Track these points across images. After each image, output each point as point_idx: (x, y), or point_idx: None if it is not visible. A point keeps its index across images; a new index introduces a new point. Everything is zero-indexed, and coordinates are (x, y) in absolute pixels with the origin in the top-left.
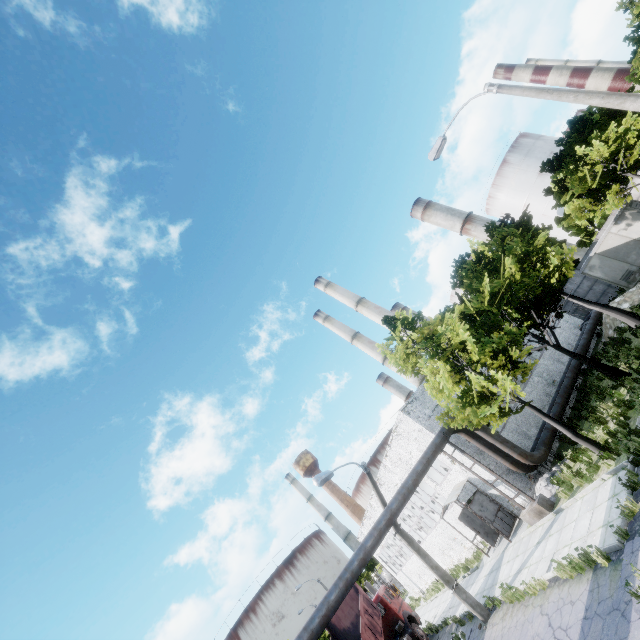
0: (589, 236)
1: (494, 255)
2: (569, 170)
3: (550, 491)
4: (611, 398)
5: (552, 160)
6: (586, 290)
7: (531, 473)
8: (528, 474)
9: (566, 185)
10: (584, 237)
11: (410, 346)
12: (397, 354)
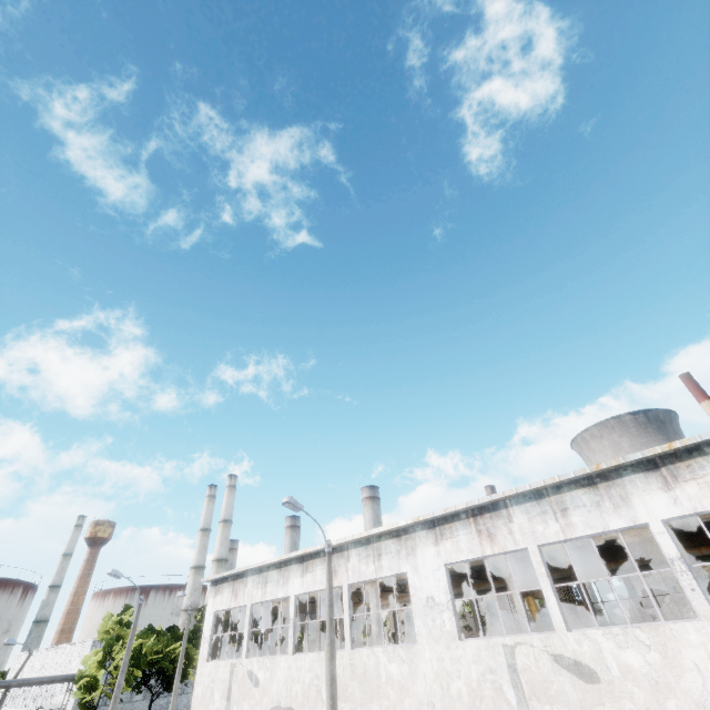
0: None
1: None
2: None
3: None
4: None
5: None
6: None
7: None
8: None
9: None
10: None
11: (117, 627)
12: (107, 625)
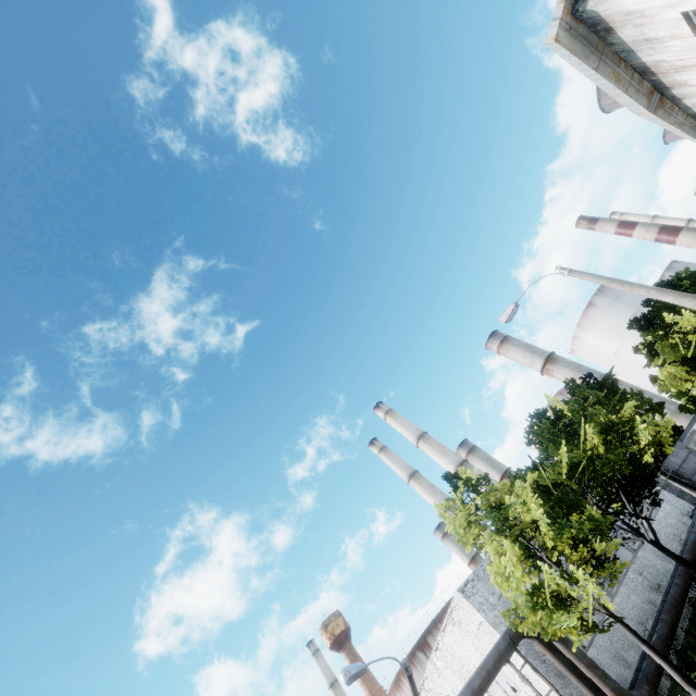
0: (693, 401)
1: (574, 417)
2: (658, 335)
3: None
4: None
5: (640, 319)
6: (694, 467)
7: None
8: None
9: (656, 349)
10: (686, 402)
11: (473, 511)
12: (457, 519)
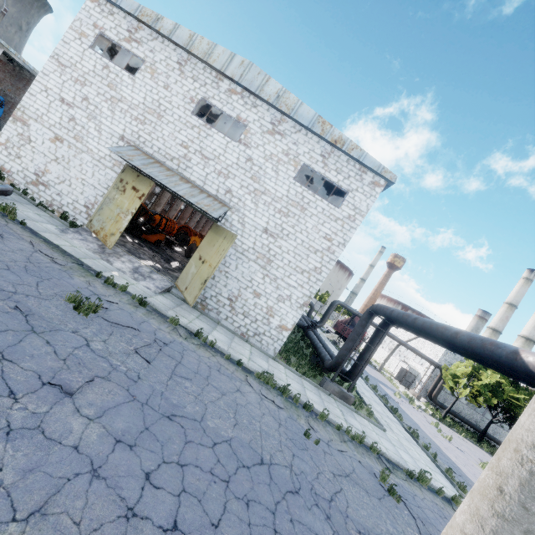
0: None
1: None
2: None
3: (422, 401)
4: (465, 430)
5: None
6: None
7: (427, 398)
8: (427, 397)
9: None
10: None
11: None
12: None
